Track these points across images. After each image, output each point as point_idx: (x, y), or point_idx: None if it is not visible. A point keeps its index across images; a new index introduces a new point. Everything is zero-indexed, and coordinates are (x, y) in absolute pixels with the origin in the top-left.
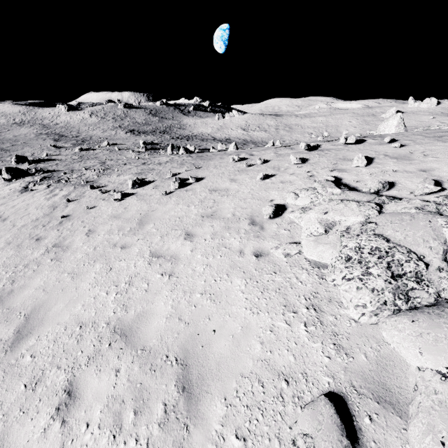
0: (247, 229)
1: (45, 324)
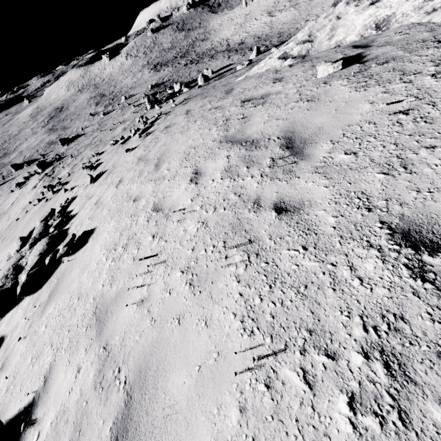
0: None
1: None
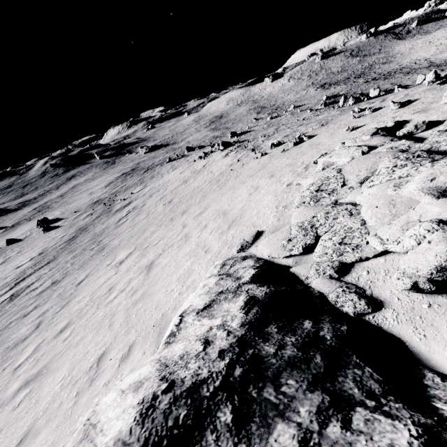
0: (299, 171)
1: (207, 210)
